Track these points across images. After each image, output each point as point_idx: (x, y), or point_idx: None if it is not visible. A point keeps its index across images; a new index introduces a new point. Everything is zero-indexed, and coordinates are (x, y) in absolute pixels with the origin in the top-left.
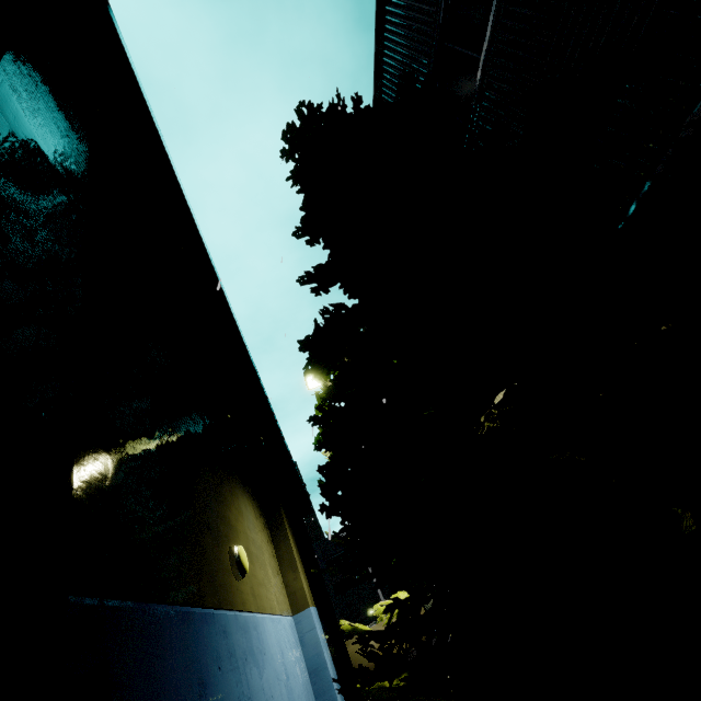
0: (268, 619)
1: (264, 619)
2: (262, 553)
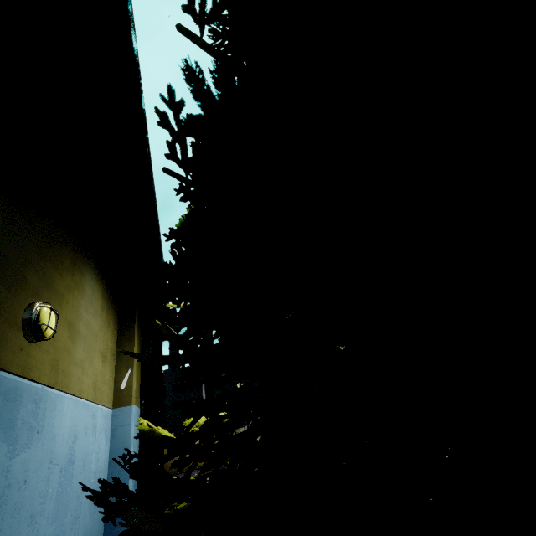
0: (70, 400)
1: (61, 397)
2: (95, 340)
